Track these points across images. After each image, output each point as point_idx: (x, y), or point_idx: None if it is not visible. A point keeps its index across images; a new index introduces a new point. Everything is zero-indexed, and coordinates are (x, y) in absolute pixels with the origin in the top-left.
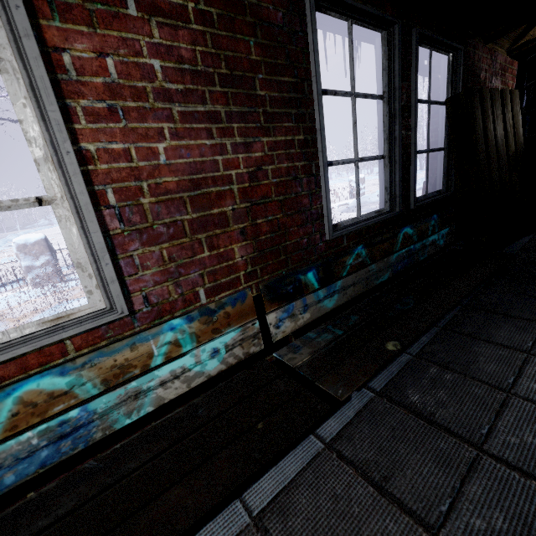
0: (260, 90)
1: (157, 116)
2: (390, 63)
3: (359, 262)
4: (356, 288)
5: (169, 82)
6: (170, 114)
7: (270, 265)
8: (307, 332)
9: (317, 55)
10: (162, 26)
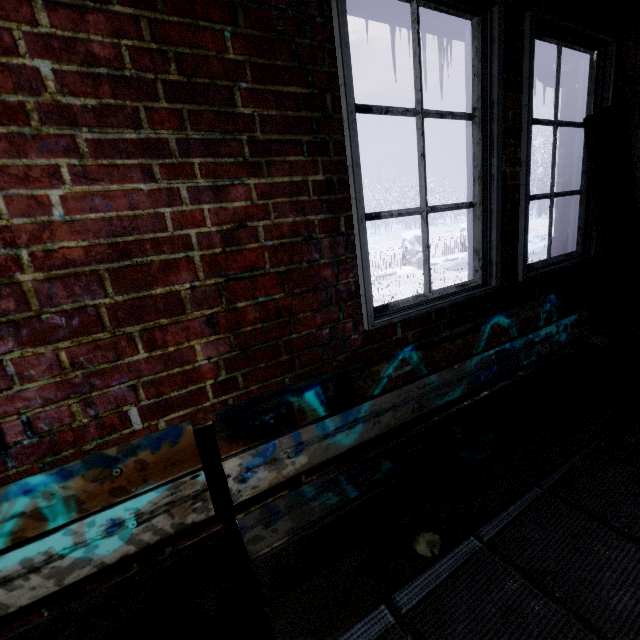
0: (244, 106)
1: (48, 148)
2: (486, 64)
3: (406, 372)
4: (399, 413)
5: (70, 95)
6: (72, 144)
7: (262, 369)
8: (329, 466)
9: (347, 52)
10: (56, 7)
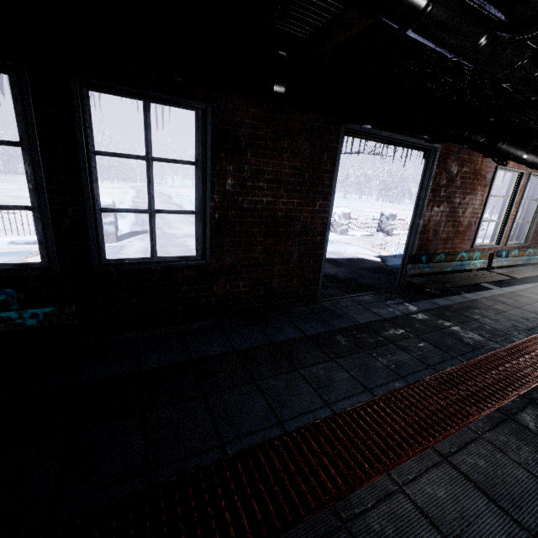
0: None
1: None
2: None
3: None
4: None
5: None
6: None
7: None
8: None
9: None
10: None
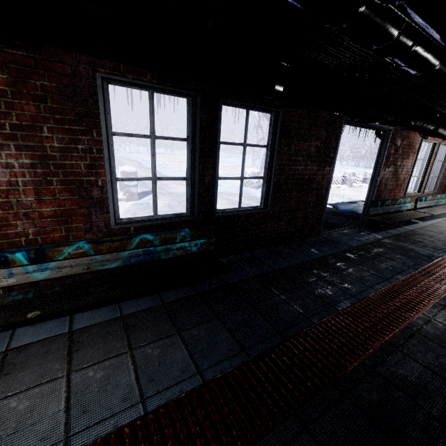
0: None
1: None
2: None
3: None
4: None
5: None
6: None
7: (443, 192)
8: None
9: None
10: None
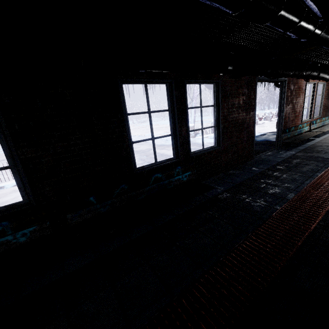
0: None
1: (325, 98)
2: None
3: None
4: None
5: (326, 95)
6: (325, 98)
7: (325, 116)
8: None
9: None
10: (327, 90)
